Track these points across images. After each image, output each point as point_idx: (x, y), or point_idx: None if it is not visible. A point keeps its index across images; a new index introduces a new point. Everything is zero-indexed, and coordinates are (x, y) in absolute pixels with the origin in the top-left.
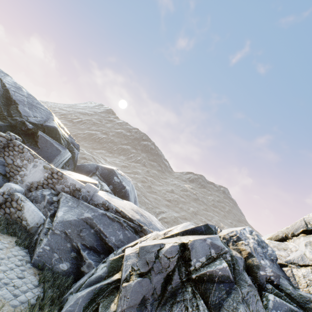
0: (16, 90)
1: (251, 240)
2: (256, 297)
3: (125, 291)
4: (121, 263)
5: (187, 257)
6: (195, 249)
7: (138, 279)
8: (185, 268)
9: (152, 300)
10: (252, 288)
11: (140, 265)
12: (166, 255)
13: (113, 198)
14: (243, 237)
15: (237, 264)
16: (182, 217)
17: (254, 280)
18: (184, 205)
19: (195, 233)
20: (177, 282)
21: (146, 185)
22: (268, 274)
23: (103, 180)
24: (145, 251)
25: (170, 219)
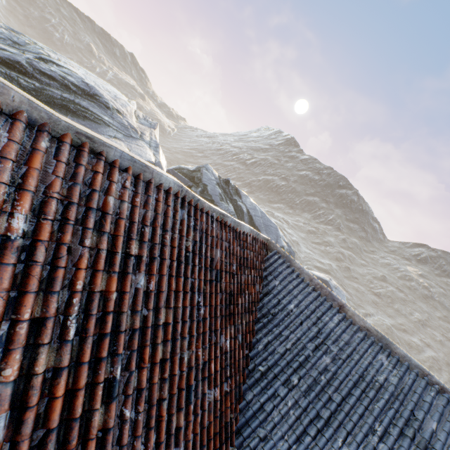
0: (255, 212)
1: None
2: None
3: None
4: None
5: None
6: None
7: None
8: None
9: None
10: None
11: None
12: None
13: None
14: None
15: None
16: (399, 326)
17: None
18: (402, 306)
19: None
20: None
21: (342, 265)
22: None
23: None
24: None
25: (380, 329)
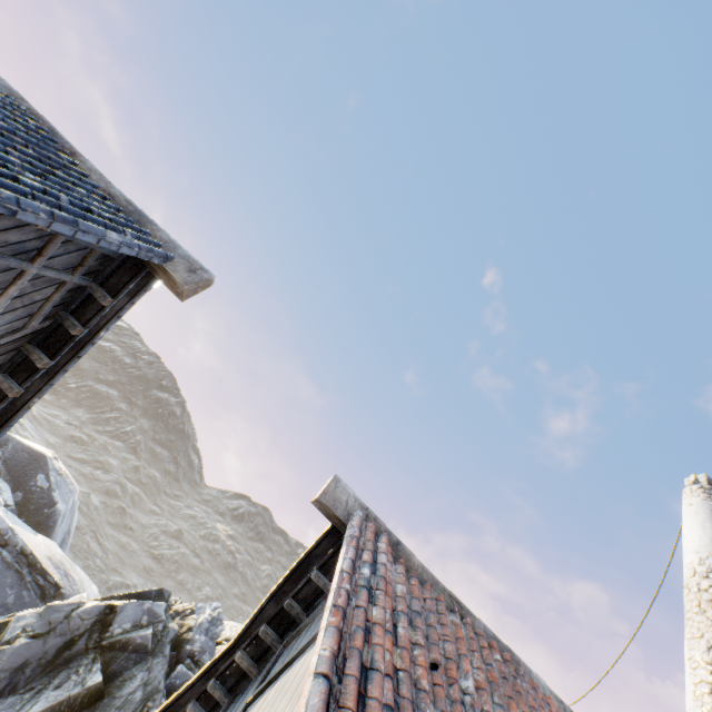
0: None
1: (206, 615)
2: (163, 666)
3: (3, 653)
4: (2, 631)
5: (110, 621)
6: (125, 613)
7: (28, 640)
8: (100, 634)
9: (37, 665)
10: (165, 658)
11: (38, 625)
12: (82, 615)
13: (17, 525)
14: (200, 611)
15: (167, 635)
16: None
17: (176, 655)
18: (192, 576)
19: (140, 599)
20: (80, 648)
21: (114, 503)
22: (195, 648)
23: (7, 475)
24: (54, 610)
25: None
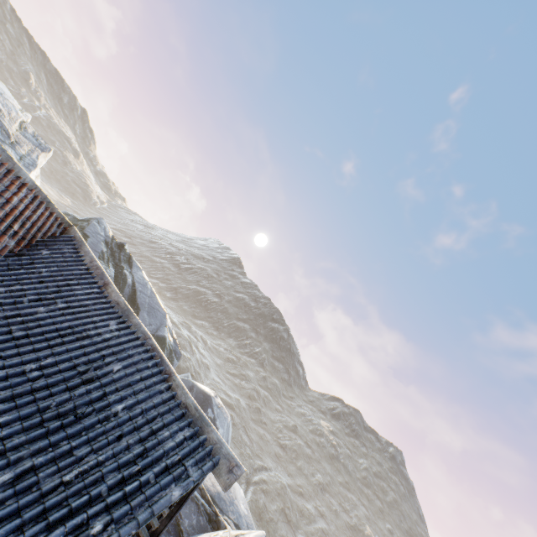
0: (143, 288)
1: None
2: None
3: None
4: None
5: None
6: None
7: None
8: None
9: None
10: None
11: None
12: None
13: None
14: None
15: None
16: (296, 488)
17: None
18: (306, 463)
19: None
20: None
21: (253, 404)
22: None
23: None
24: None
25: (274, 487)
